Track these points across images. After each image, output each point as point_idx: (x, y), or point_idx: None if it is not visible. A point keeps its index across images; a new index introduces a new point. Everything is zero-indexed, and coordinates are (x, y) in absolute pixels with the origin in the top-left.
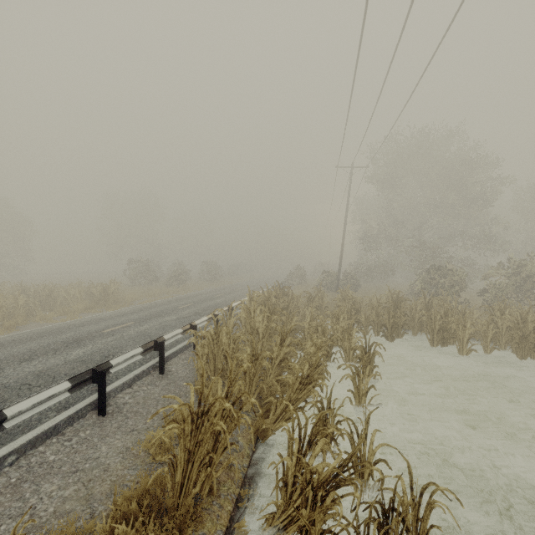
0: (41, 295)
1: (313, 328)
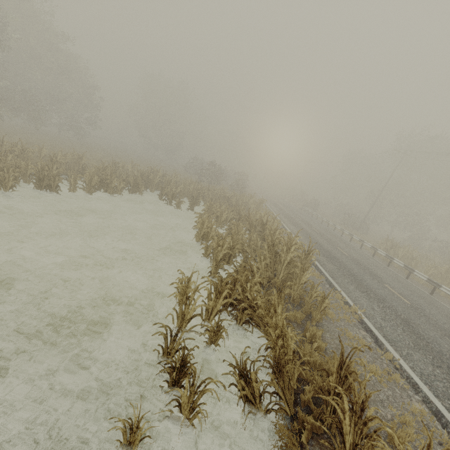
0: (229, 199)
1: None
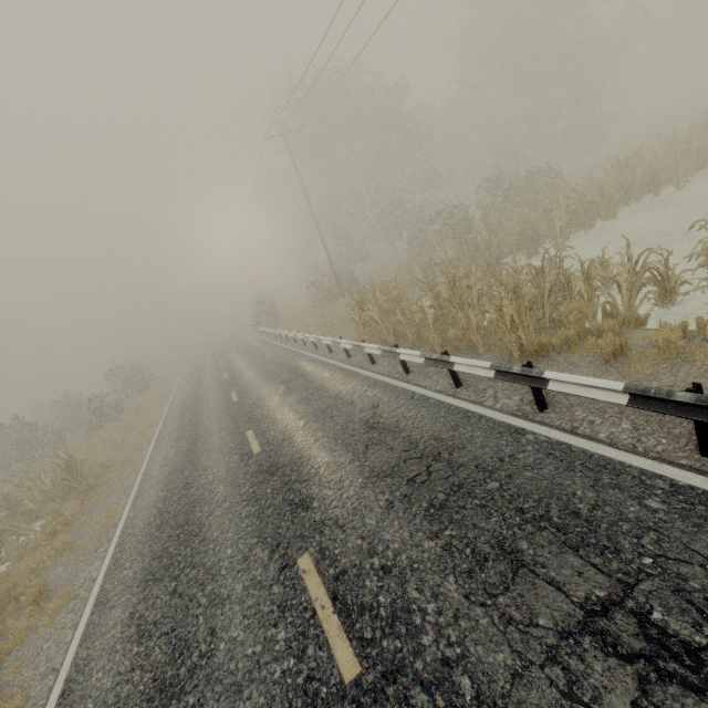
0: None
1: None
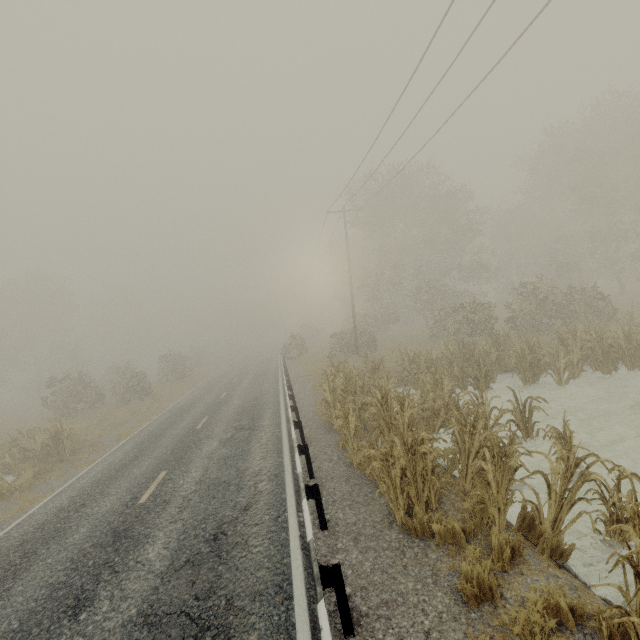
0: None
1: (430, 402)
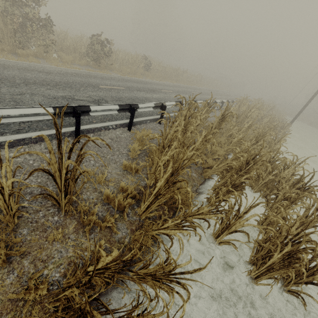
0: None
1: None
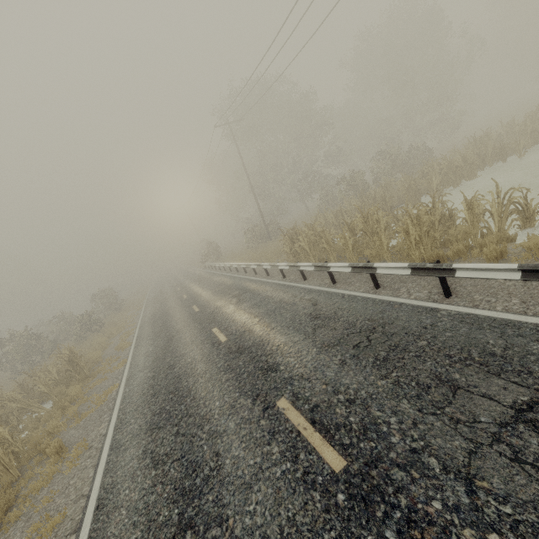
0: None
1: None
